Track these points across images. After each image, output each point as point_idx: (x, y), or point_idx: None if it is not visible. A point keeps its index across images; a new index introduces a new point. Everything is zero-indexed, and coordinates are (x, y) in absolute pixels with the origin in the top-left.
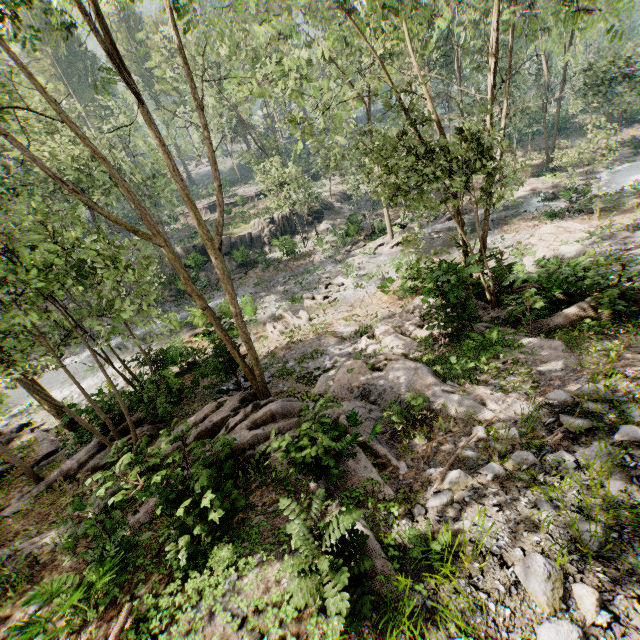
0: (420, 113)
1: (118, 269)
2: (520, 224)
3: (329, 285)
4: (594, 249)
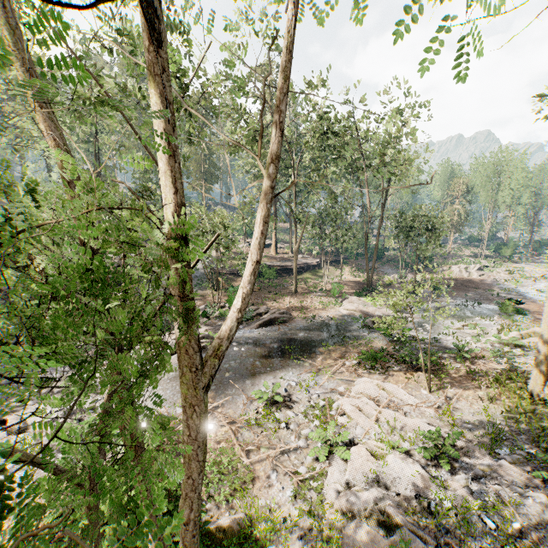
0: None
1: None
2: (336, 358)
3: (2, 424)
4: (446, 494)
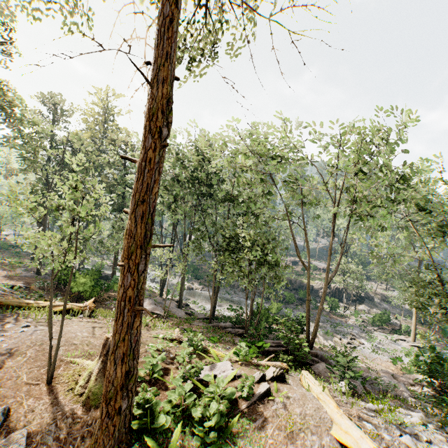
0: (441, 278)
1: (279, 270)
2: None
3: (353, 339)
4: None
